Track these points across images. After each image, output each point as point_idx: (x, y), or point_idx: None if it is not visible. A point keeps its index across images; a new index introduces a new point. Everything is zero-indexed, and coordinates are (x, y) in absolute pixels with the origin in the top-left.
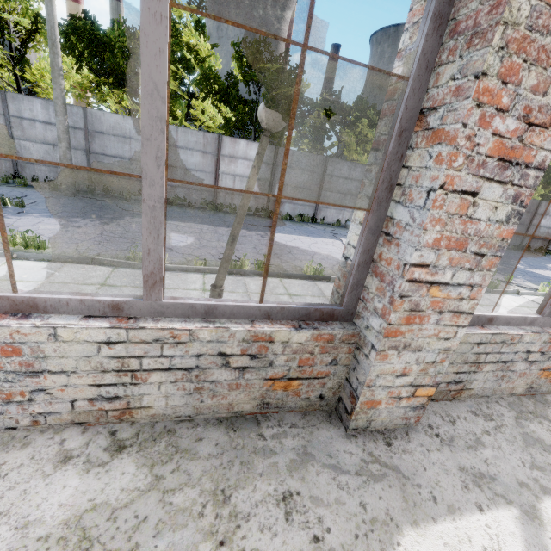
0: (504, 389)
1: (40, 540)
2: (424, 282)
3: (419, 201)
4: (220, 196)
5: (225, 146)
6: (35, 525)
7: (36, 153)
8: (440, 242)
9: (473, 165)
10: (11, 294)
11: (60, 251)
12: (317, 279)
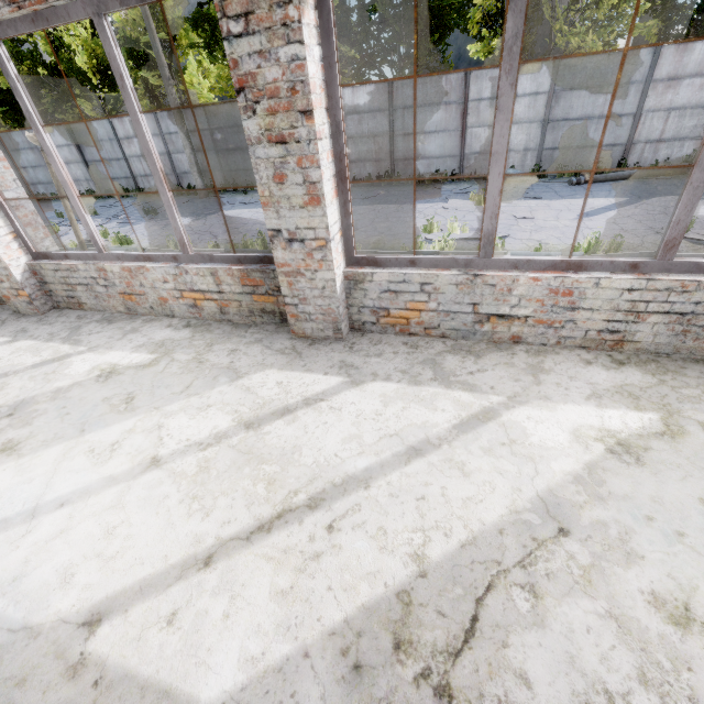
0: (109, 307)
1: None
2: None
3: None
4: None
5: None
6: None
7: (186, 163)
8: None
9: None
10: None
11: (139, 246)
12: None
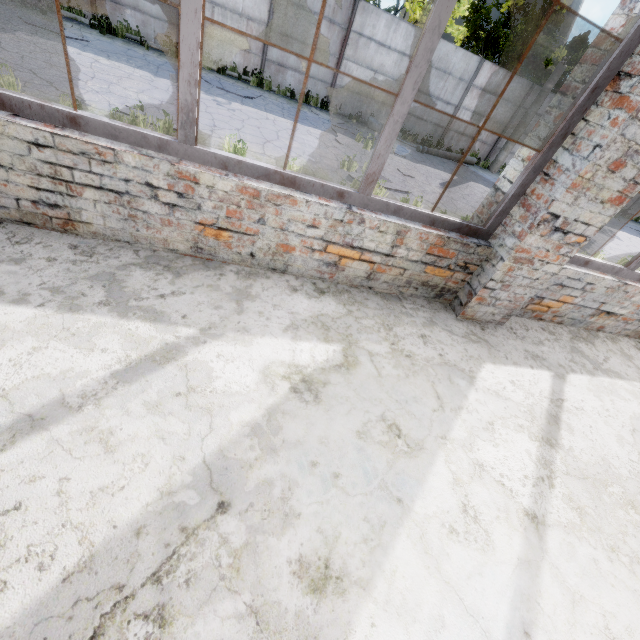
0: (152, 239)
1: None
2: None
3: None
4: None
5: None
6: None
7: None
8: None
9: None
10: None
11: None
12: None
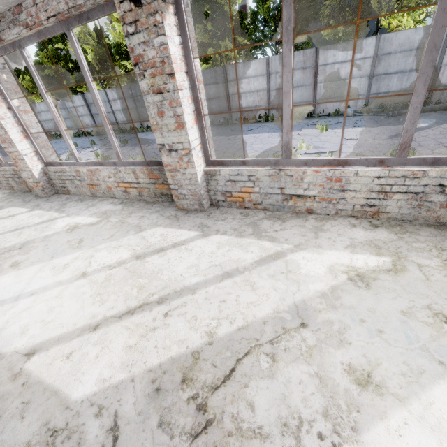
0: (83, 192)
1: None
2: (9, 152)
3: None
4: (234, 113)
5: (230, 73)
6: None
7: (146, 113)
8: (2, 142)
9: None
10: None
11: None
12: None
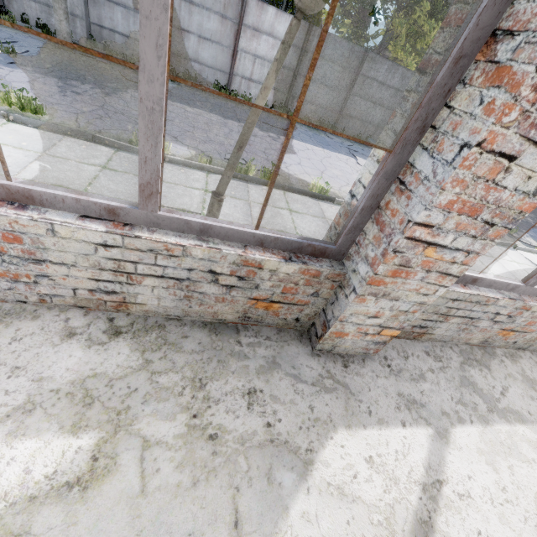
0: (462, 339)
1: (53, 392)
2: (422, 242)
3: (448, 155)
4: (236, 81)
5: (250, 12)
6: (48, 381)
7: None
8: (454, 205)
9: (525, 124)
10: (5, 182)
11: (59, 121)
12: (321, 198)
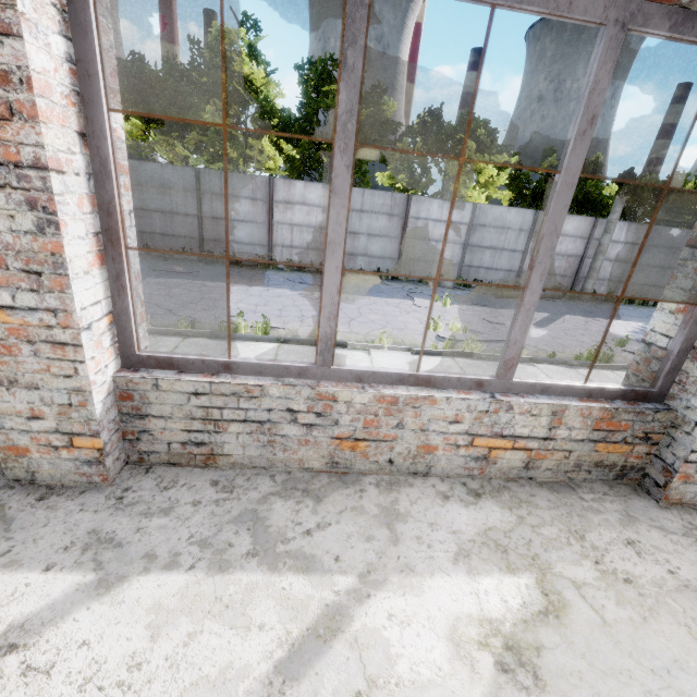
0: (287, 460)
1: None
2: None
3: None
4: (277, 251)
5: (279, 190)
6: None
7: None
8: None
9: None
10: None
11: None
12: None
